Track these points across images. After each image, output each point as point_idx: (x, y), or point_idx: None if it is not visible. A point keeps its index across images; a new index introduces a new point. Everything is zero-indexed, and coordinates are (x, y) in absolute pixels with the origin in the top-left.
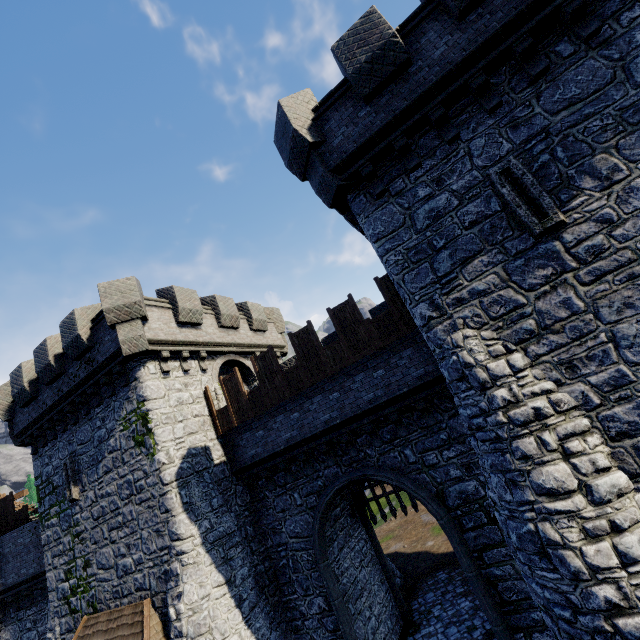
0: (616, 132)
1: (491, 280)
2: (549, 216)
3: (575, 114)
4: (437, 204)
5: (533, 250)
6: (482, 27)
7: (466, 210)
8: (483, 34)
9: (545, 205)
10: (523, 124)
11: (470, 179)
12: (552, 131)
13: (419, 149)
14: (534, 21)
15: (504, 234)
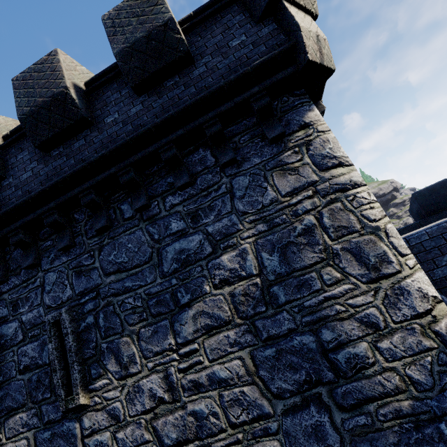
0: (141, 318)
1: (23, 446)
2: (74, 394)
3: (119, 282)
4: (8, 331)
5: (60, 425)
6: (59, 167)
7: (25, 350)
8: (57, 174)
9: (73, 380)
10: (85, 273)
11: (36, 315)
12: (101, 292)
13: (11, 261)
14: (95, 180)
15: (44, 393)
